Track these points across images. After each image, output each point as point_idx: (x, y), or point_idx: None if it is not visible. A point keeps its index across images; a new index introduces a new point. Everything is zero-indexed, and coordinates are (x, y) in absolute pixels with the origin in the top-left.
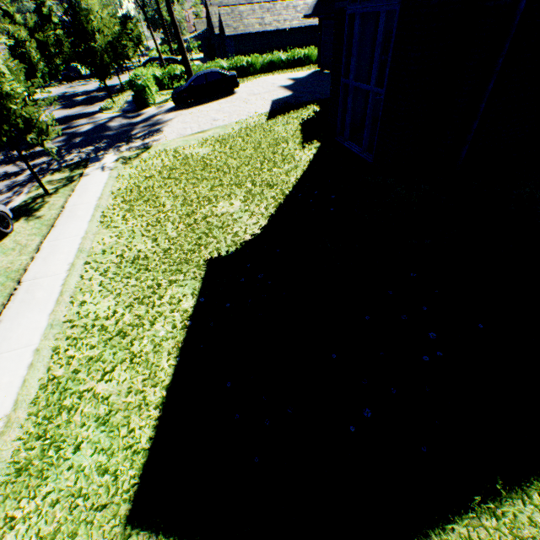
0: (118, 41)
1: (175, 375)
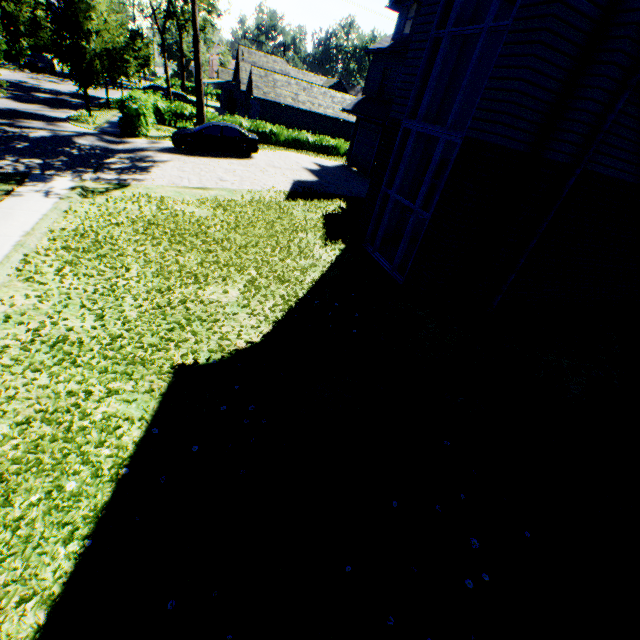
0: (120, 53)
1: (74, 577)
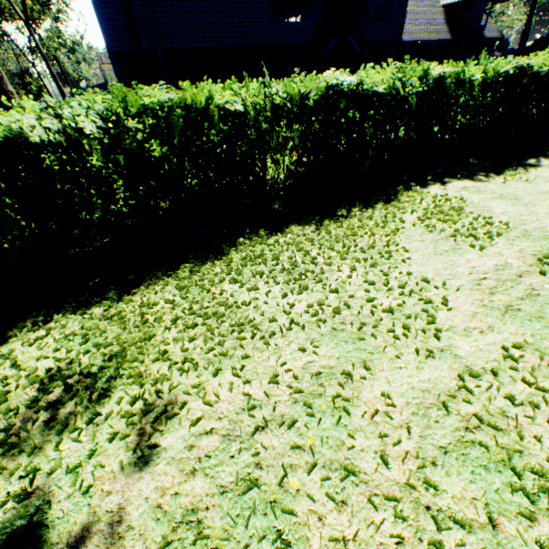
0: None
1: None
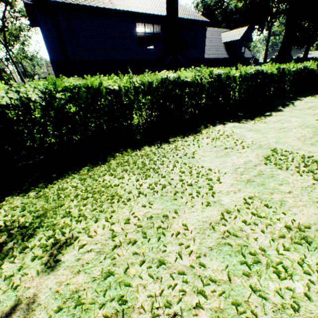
0: None
1: None
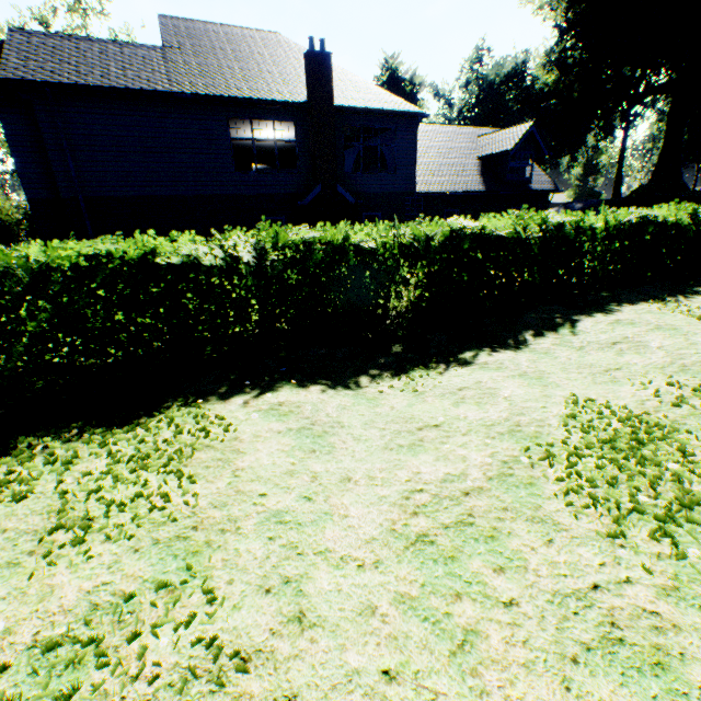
0: (17, 225)
1: None
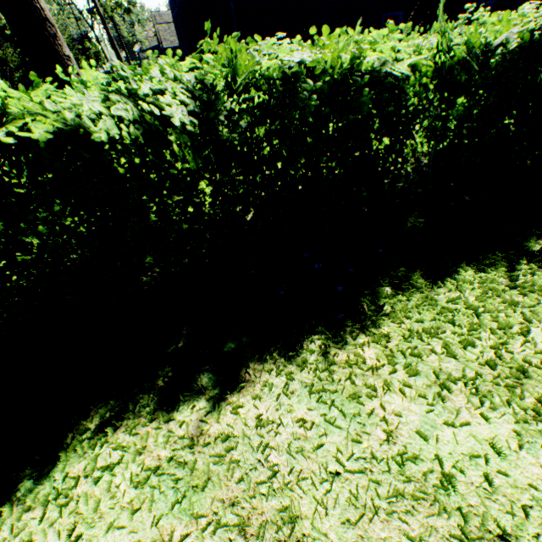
0: None
1: None
